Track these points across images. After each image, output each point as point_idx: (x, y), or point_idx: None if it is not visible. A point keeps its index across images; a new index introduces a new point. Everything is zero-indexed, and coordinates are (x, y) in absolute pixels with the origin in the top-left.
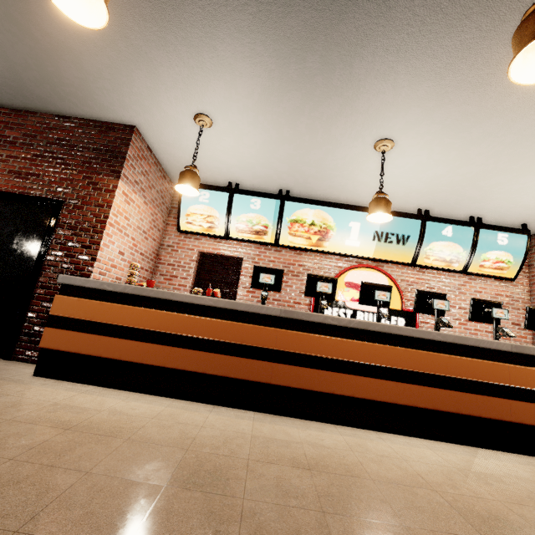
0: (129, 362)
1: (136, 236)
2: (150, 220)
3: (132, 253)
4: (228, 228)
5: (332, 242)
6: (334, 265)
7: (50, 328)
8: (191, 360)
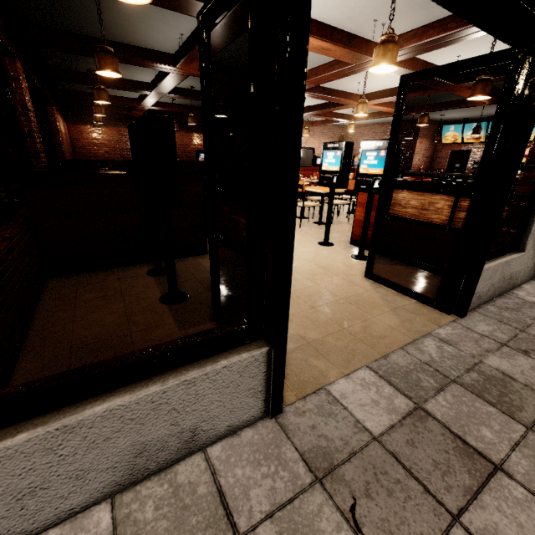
0: None
1: (424, 152)
2: (429, 144)
3: (422, 159)
4: (462, 139)
5: None
6: None
7: None
8: None
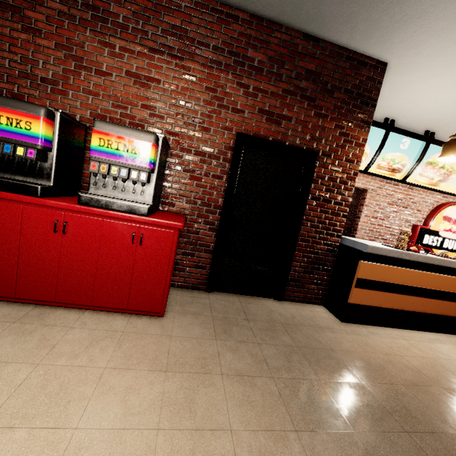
0: (408, 310)
1: None
2: None
3: None
4: (371, 164)
5: (448, 183)
6: (434, 200)
7: (358, 289)
8: (451, 309)
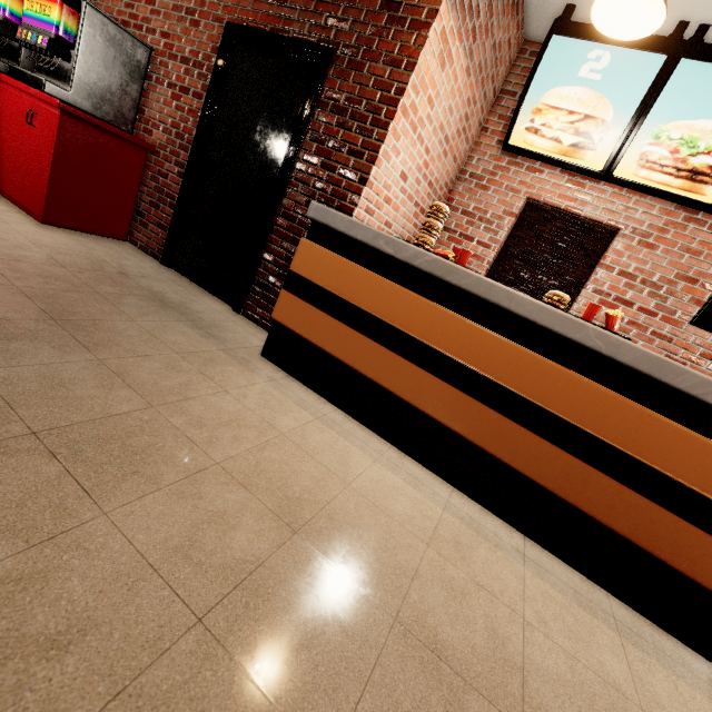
0: (392, 392)
1: (433, 145)
2: (462, 114)
3: (417, 180)
4: (620, 154)
5: None
6: None
7: (288, 293)
8: (504, 440)
